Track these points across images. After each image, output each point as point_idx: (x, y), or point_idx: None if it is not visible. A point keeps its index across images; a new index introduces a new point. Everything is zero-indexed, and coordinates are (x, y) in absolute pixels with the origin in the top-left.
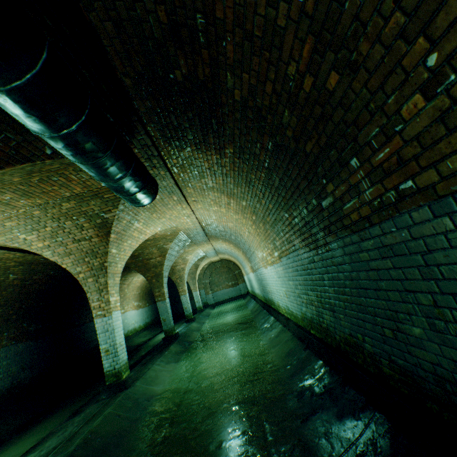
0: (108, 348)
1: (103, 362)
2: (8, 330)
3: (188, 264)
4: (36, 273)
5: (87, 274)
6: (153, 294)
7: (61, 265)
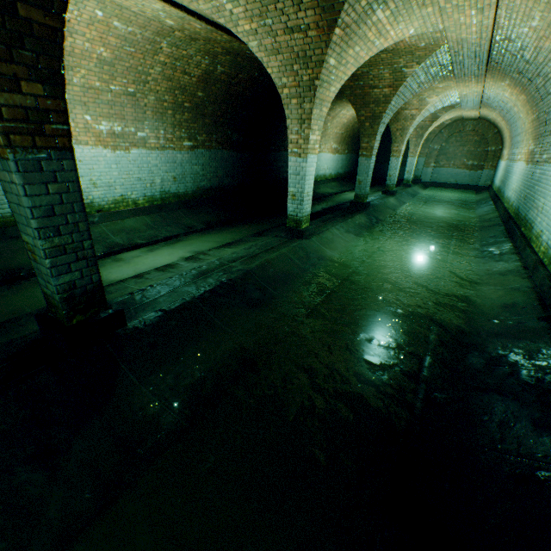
0: (294, 194)
1: (288, 205)
2: (216, 133)
3: (423, 112)
4: (241, 72)
5: (291, 92)
6: (356, 140)
7: (266, 68)
